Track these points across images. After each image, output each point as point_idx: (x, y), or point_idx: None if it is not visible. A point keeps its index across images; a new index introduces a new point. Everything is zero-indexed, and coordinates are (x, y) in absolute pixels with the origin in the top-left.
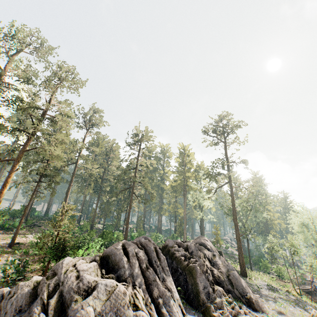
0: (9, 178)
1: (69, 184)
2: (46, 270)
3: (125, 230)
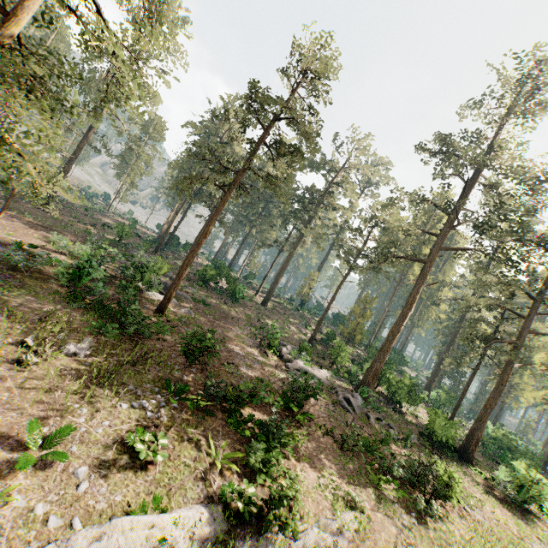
0: (510, 372)
1: (453, 334)
2: None
3: (545, 451)
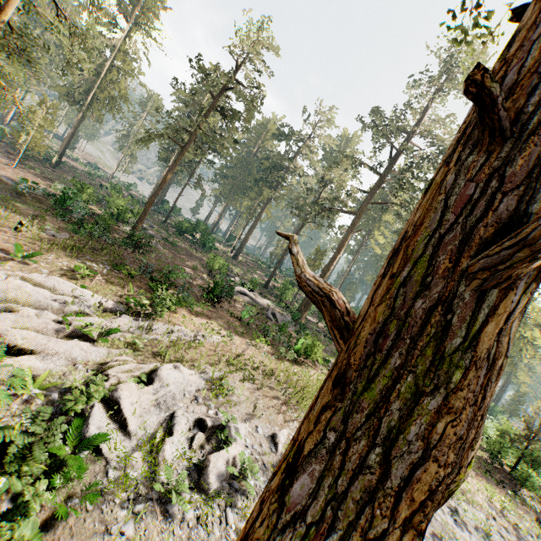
0: None
1: None
2: (515, 467)
3: None
